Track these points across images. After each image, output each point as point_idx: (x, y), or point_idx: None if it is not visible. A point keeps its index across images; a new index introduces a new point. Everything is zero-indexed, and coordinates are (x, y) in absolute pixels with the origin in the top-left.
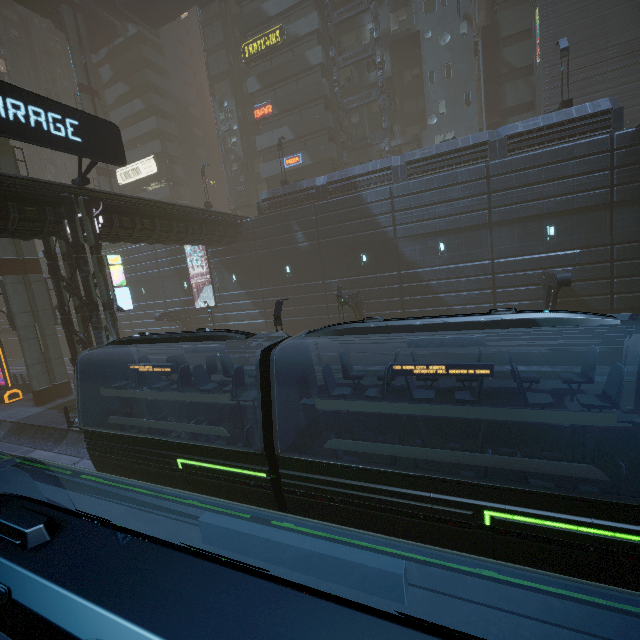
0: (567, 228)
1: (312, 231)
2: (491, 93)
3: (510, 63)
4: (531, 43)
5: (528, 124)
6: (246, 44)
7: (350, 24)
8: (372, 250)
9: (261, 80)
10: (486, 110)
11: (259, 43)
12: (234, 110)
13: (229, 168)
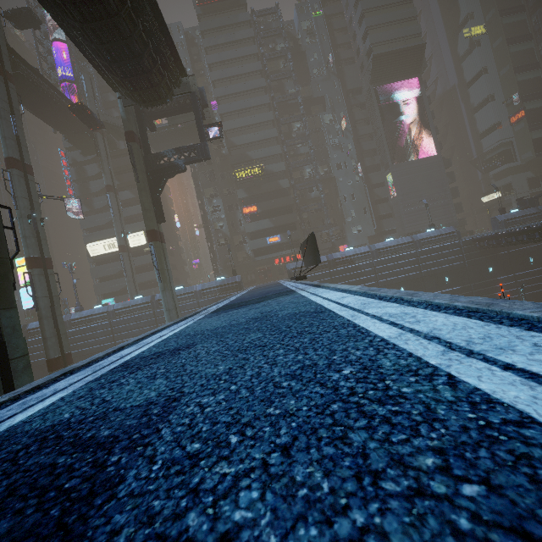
0: (452, 278)
1: None
2: (372, 208)
3: (378, 195)
4: (386, 188)
5: (426, 234)
6: (236, 171)
7: (296, 167)
8: None
9: (248, 192)
10: (371, 215)
11: (246, 172)
12: (221, 206)
13: (217, 242)
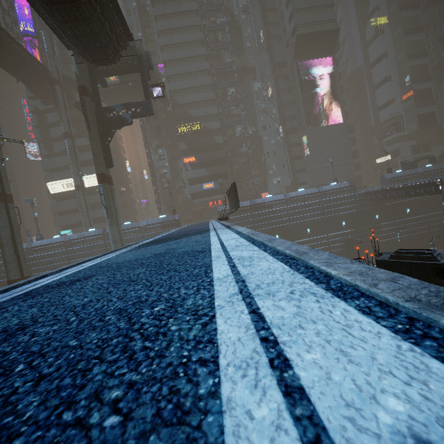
0: (348, 222)
1: (252, 225)
2: (290, 163)
3: (295, 153)
4: (301, 147)
5: (330, 187)
6: (179, 126)
7: (230, 126)
8: (280, 233)
9: (188, 144)
10: (289, 169)
11: (187, 127)
12: (165, 155)
13: (161, 186)
